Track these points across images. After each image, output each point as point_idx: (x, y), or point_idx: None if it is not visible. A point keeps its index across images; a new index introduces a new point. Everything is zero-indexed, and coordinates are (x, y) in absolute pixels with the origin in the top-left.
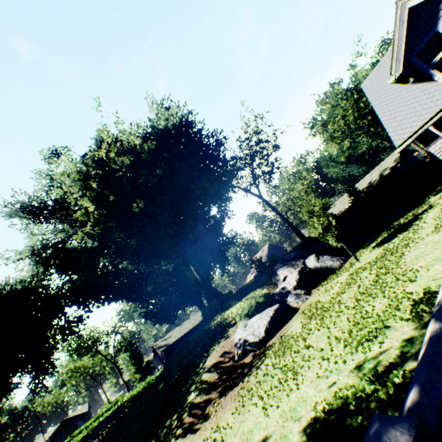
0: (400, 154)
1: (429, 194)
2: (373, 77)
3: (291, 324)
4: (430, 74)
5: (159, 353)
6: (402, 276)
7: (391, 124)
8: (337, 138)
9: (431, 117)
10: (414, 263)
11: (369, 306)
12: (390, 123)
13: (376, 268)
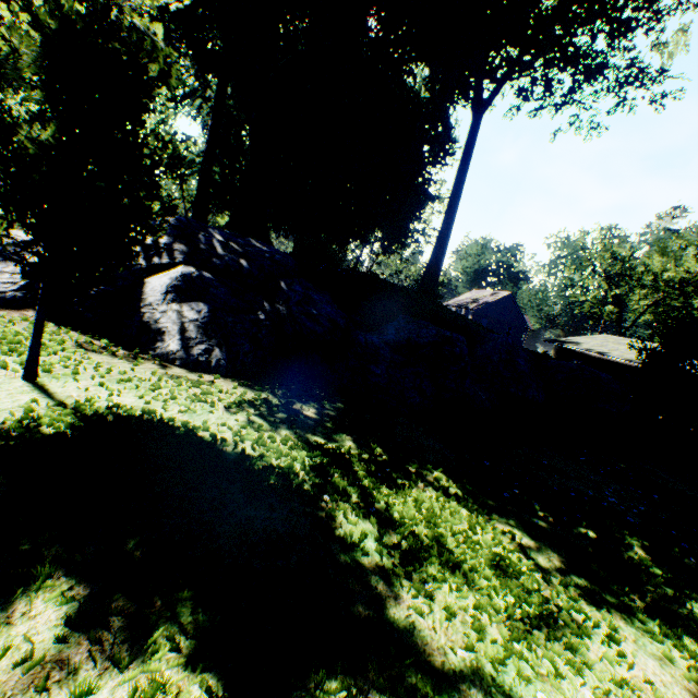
0: None
1: None
2: None
3: None
4: None
5: None
6: None
7: None
8: None
9: None
10: None
11: None
12: None
13: None
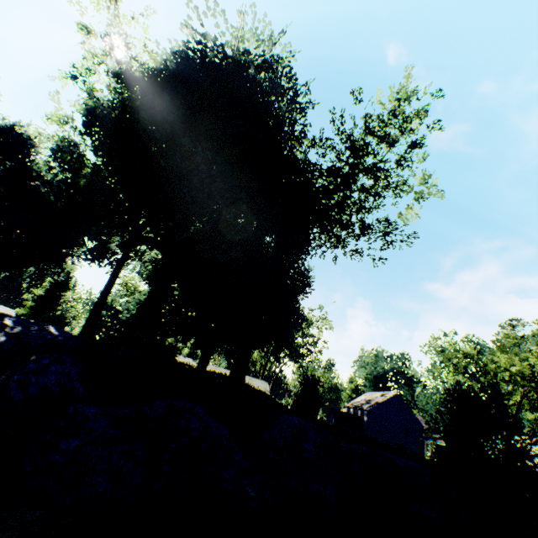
0: None
1: None
2: None
3: None
4: None
5: None
6: None
7: None
8: None
9: None
10: None
11: None
12: None
13: None
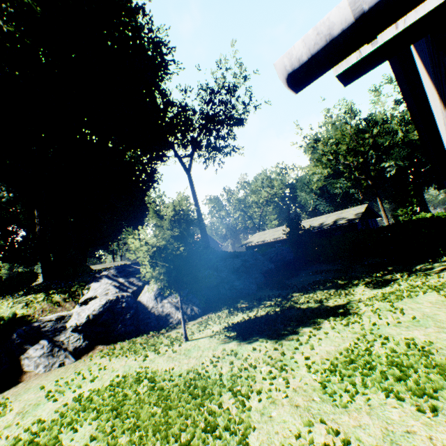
0: (365, 211)
1: (362, 275)
2: None
3: None
4: None
5: None
6: None
7: None
8: (321, 163)
9: None
10: None
11: None
12: None
13: None
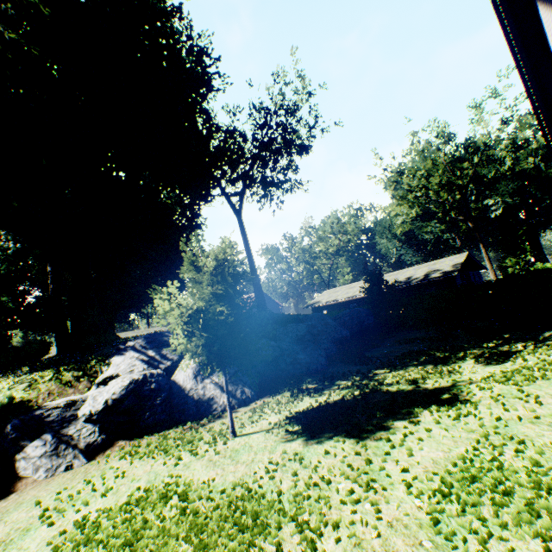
0: (465, 261)
1: (469, 346)
2: None
3: None
4: None
5: None
6: None
7: None
8: (407, 201)
9: None
10: None
11: None
12: None
13: None
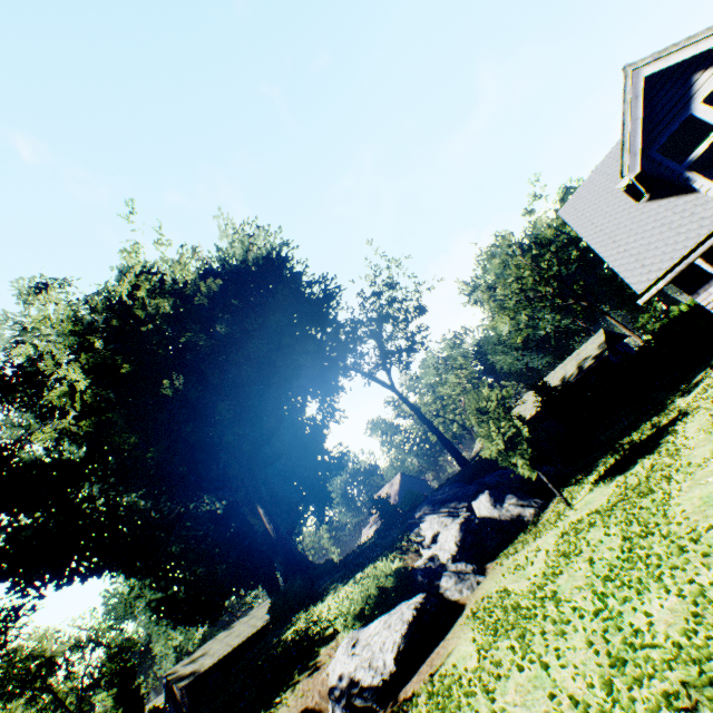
0: (605, 338)
1: (669, 395)
2: (578, 200)
3: (452, 643)
4: (686, 179)
5: (178, 692)
6: (694, 542)
7: (621, 260)
8: (510, 309)
9: (697, 243)
10: (709, 514)
11: (634, 612)
12: (619, 258)
13: (617, 522)
